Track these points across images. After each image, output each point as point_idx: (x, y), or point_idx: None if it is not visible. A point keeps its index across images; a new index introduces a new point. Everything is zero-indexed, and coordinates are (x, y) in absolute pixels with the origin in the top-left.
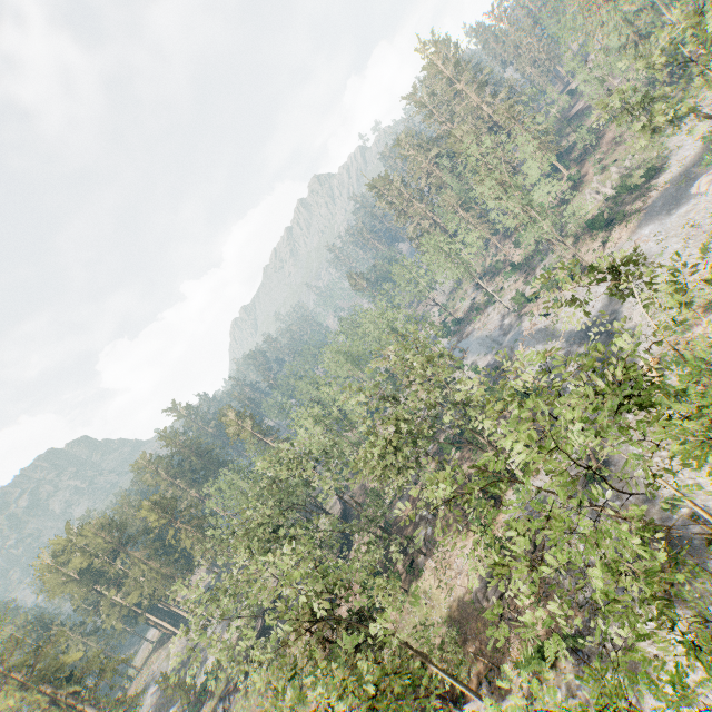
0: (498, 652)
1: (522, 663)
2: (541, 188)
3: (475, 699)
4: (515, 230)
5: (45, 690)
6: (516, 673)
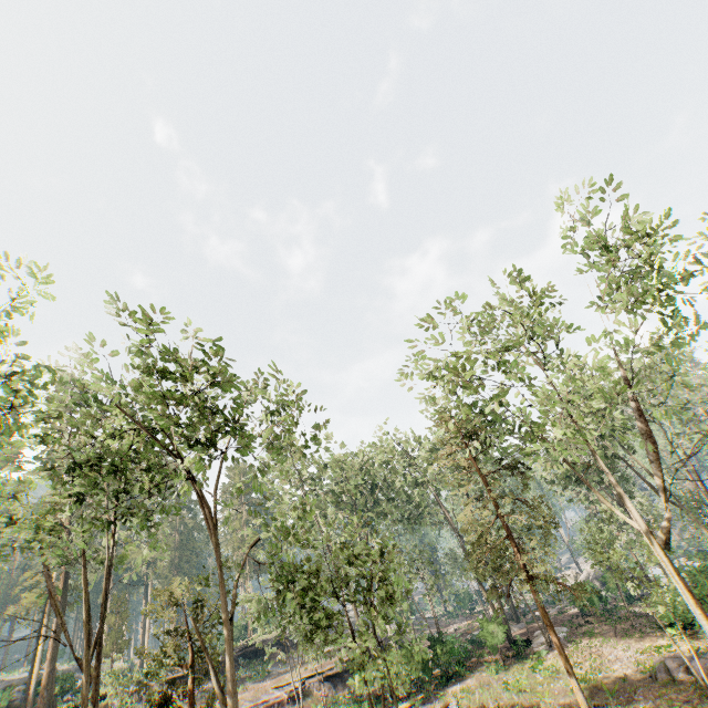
0: None
1: None
2: None
3: None
4: None
5: None
6: None
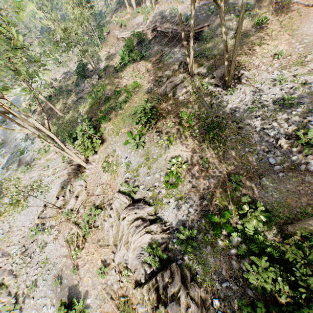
0: None
1: None
2: None
3: None
4: None
5: None
6: None
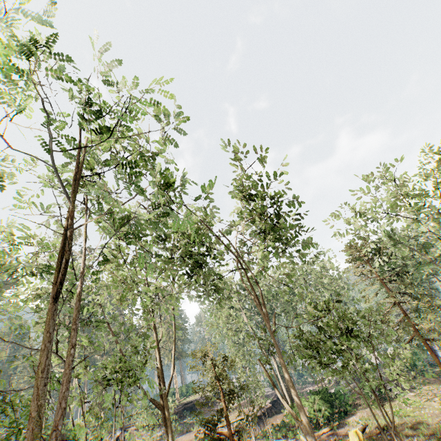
0: None
1: None
2: None
3: None
4: None
5: None
6: None
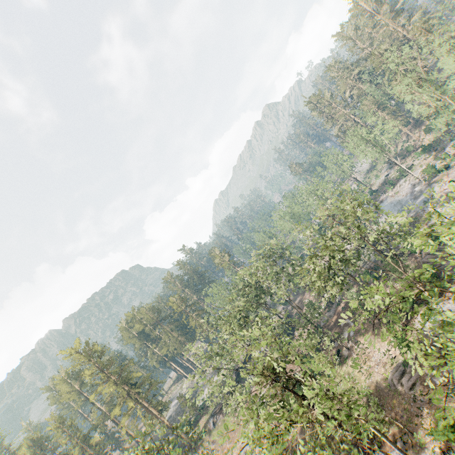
0: (412, 423)
1: (435, 432)
2: (454, 78)
3: (391, 451)
4: (427, 118)
5: (124, 388)
6: (428, 440)
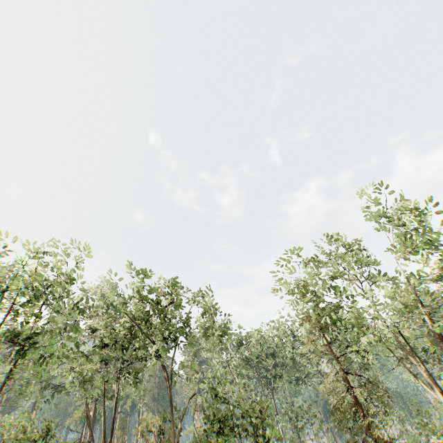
0: None
1: None
2: None
3: None
4: None
5: None
6: None
